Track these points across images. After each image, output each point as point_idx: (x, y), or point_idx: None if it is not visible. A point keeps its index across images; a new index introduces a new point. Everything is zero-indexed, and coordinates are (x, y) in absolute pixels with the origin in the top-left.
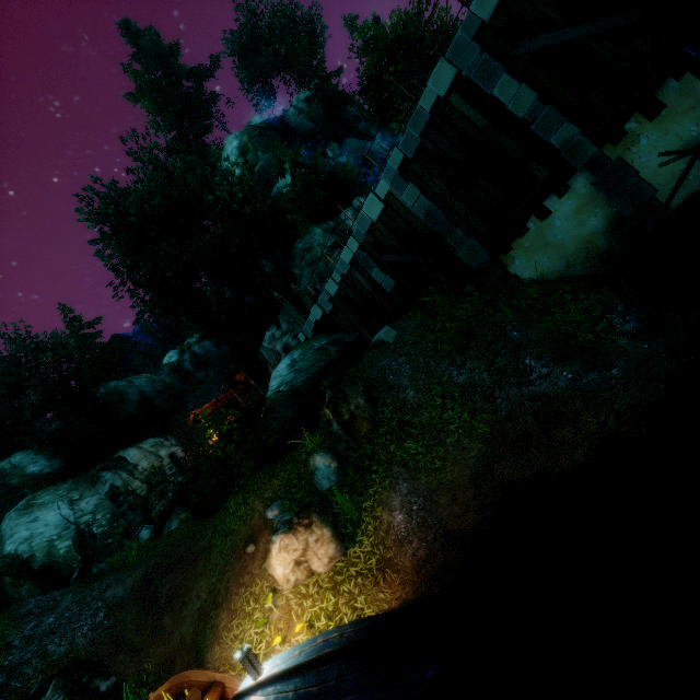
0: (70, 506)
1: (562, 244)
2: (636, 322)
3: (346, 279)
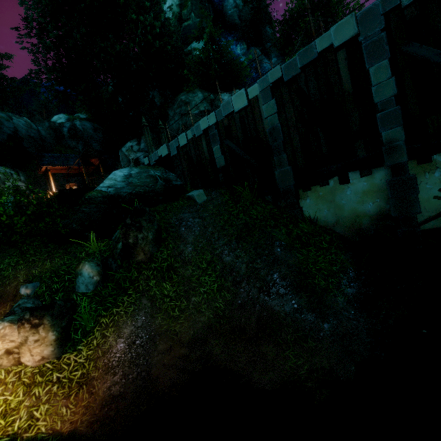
0: None
1: (342, 207)
2: (356, 291)
3: (195, 140)
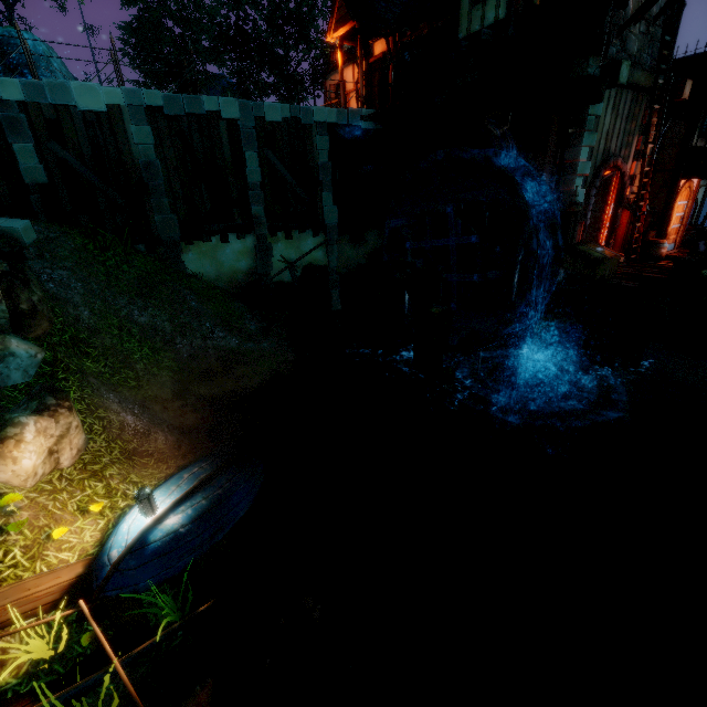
0: None
1: (223, 264)
2: (256, 326)
3: None
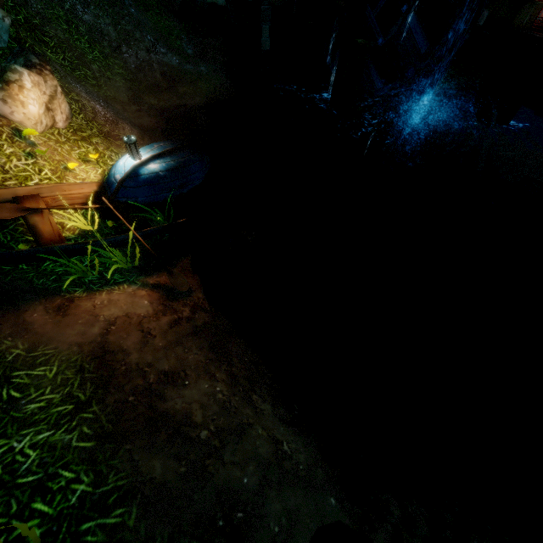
0: None
1: None
2: (193, 51)
3: None
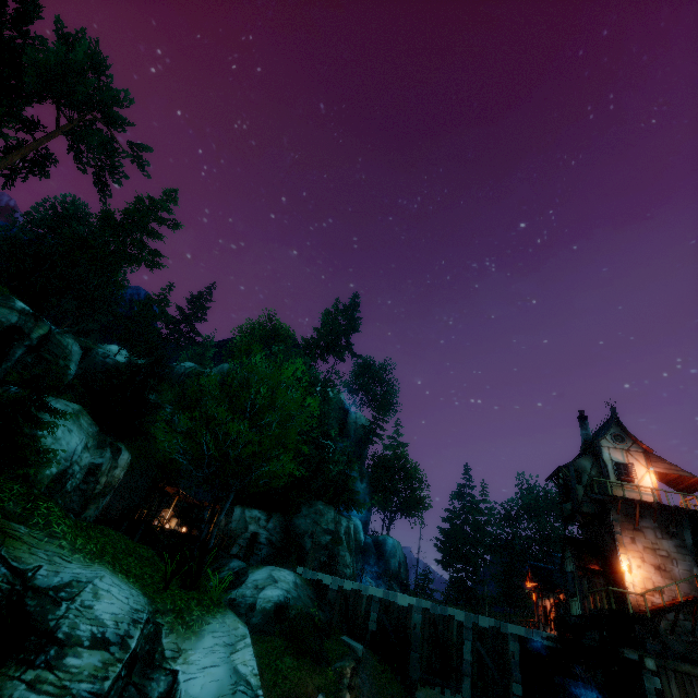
0: (83, 448)
1: None
2: None
3: (358, 593)
